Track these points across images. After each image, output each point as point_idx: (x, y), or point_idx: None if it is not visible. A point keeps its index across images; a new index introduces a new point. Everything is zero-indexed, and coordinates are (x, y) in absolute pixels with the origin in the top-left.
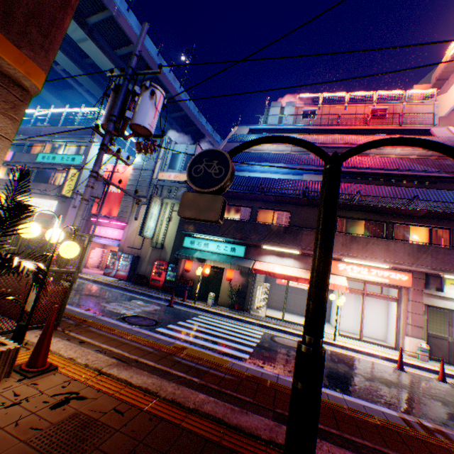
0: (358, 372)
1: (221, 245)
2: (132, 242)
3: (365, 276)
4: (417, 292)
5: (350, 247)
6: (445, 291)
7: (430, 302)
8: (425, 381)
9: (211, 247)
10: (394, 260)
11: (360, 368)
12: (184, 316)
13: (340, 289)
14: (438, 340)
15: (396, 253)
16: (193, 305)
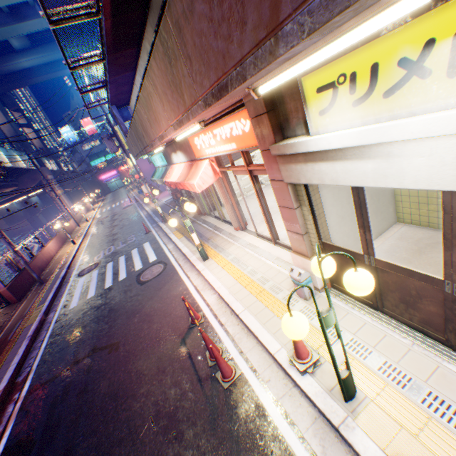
0: (116, 327)
1: (158, 157)
2: None
3: (216, 149)
4: (270, 157)
5: (153, 123)
6: (315, 131)
7: (294, 177)
8: (168, 353)
9: (159, 162)
10: (175, 119)
11: (132, 320)
12: (131, 249)
13: (196, 191)
14: (345, 261)
15: (167, 99)
16: (161, 226)
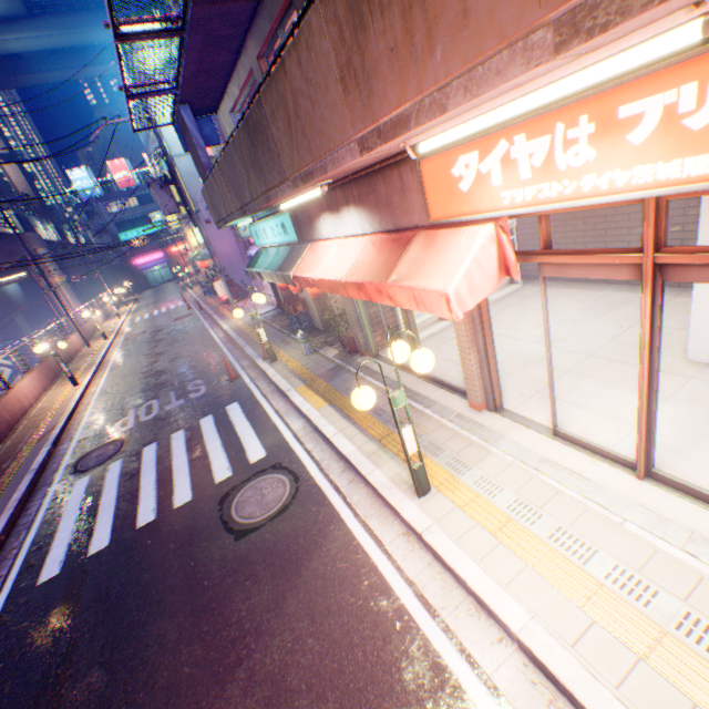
0: None
1: (272, 225)
2: None
3: (587, 180)
4: None
5: (368, 72)
6: None
7: None
8: None
9: (270, 237)
10: None
11: (225, 693)
12: (199, 415)
13: (436, 311)
14: None
15: None
16: (263, 369)
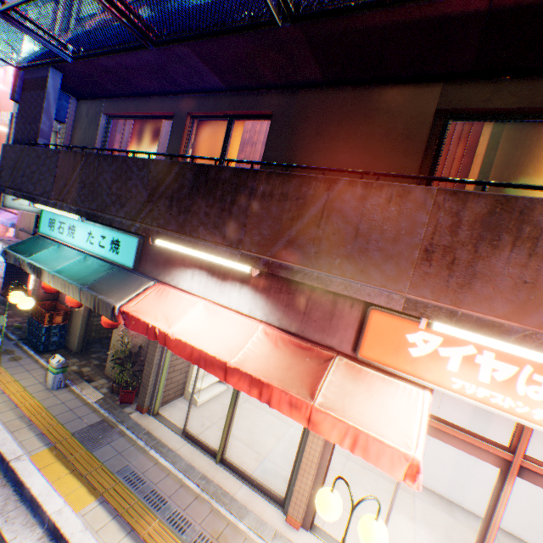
0: None
1: (96, 231)
2: (28, 222)
3: (540, 412)
4: None
5: (477, 272)
6: None
7: None
8: None
9: (78, 238)
10: None
11: None
12: None
13: (382, 464)
14: None
15: None
16: None
